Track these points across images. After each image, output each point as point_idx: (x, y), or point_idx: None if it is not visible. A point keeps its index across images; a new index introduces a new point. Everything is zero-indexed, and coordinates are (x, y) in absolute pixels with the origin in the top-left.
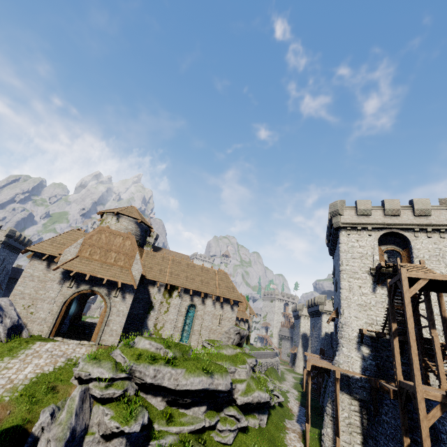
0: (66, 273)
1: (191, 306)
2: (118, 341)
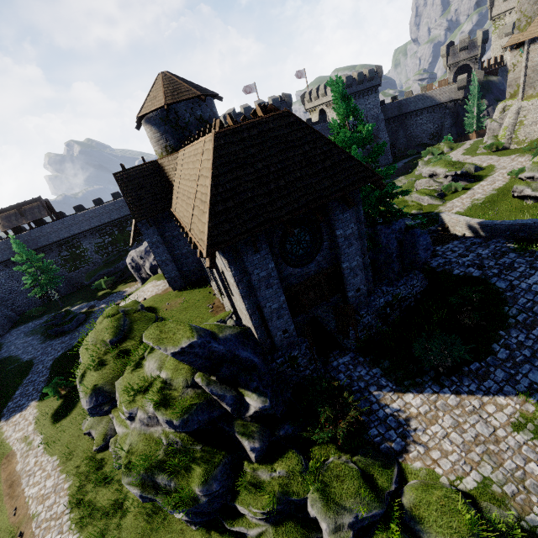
0: None
1: None
2: (172, 288)
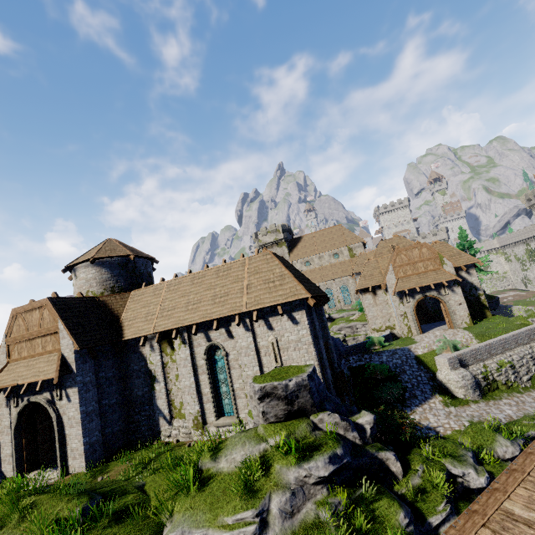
0: (7, 390)
1: (217, 349)
2: (85, 465)
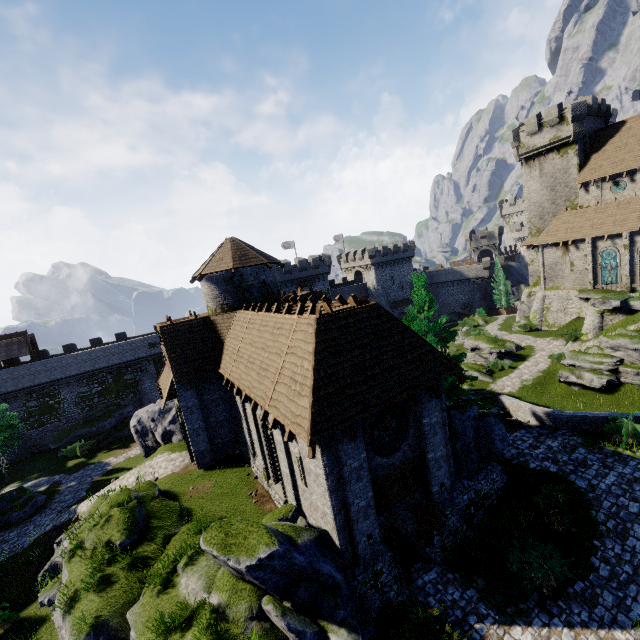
0: None
1: None
2: (197, 465)
